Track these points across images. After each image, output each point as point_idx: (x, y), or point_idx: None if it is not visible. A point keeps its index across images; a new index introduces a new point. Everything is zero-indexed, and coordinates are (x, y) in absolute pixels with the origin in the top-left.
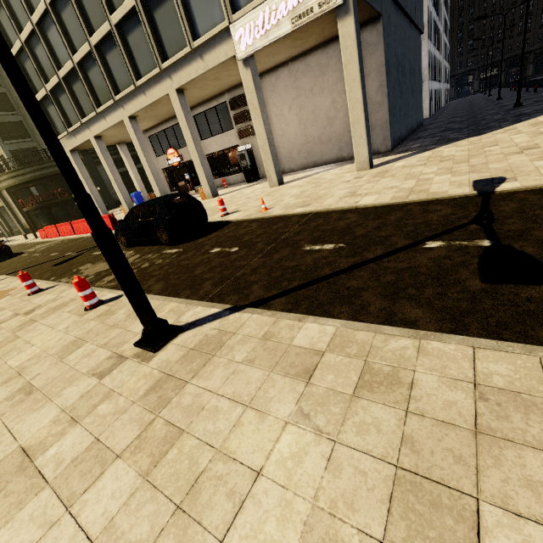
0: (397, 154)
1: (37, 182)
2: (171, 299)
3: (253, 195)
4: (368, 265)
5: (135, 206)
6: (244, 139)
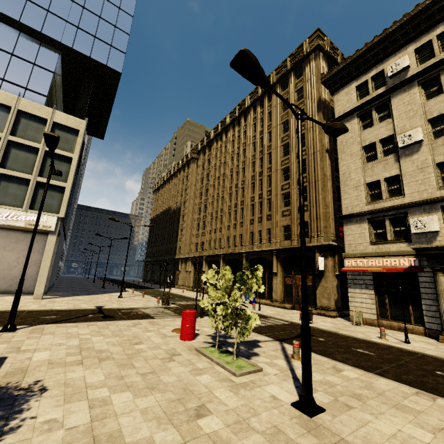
0: (53, 295)
1: None
2: None
3: None
4: (74, 318)
5: None
6: None
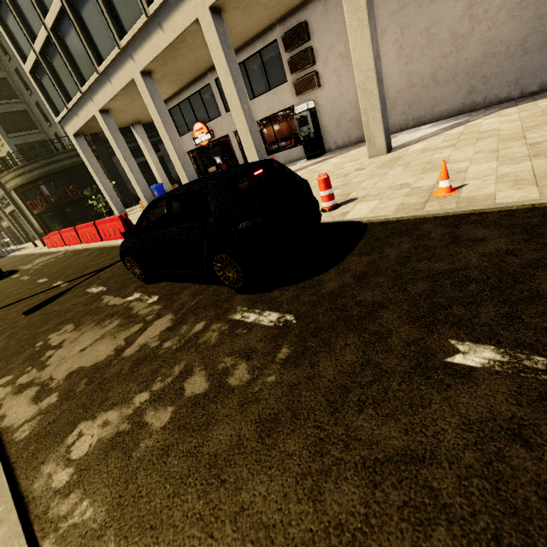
0: None
1: (46, 180)
2: None
3: (348, 171)
4: None
5: (155, 199)
6: (303, 95)
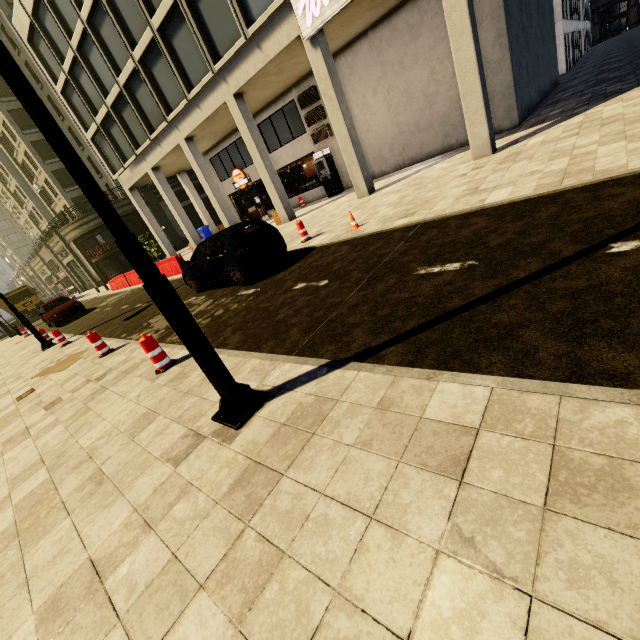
0: (529, 128)
1: (102, 230)
2: (252, 355)
3: (338, 211)
4: (520, 289)
5: (201, 243)
6: (320, 143)
